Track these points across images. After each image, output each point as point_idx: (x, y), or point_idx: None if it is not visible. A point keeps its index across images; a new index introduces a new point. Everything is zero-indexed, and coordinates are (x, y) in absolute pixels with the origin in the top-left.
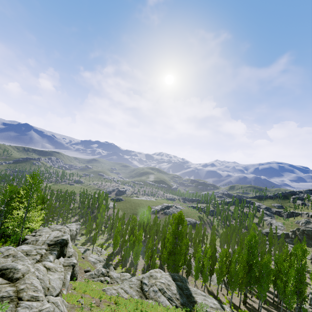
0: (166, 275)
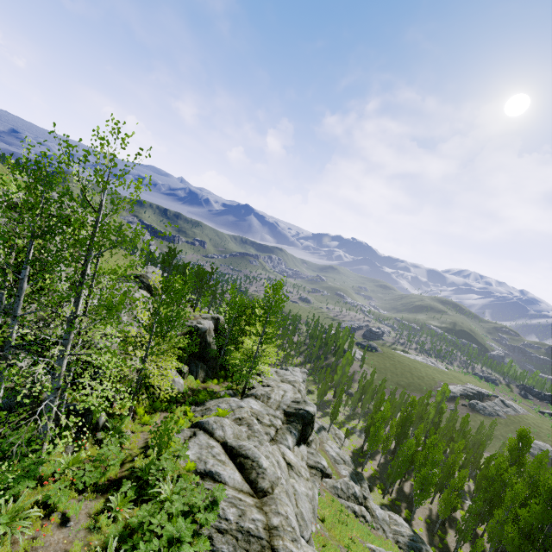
0: None
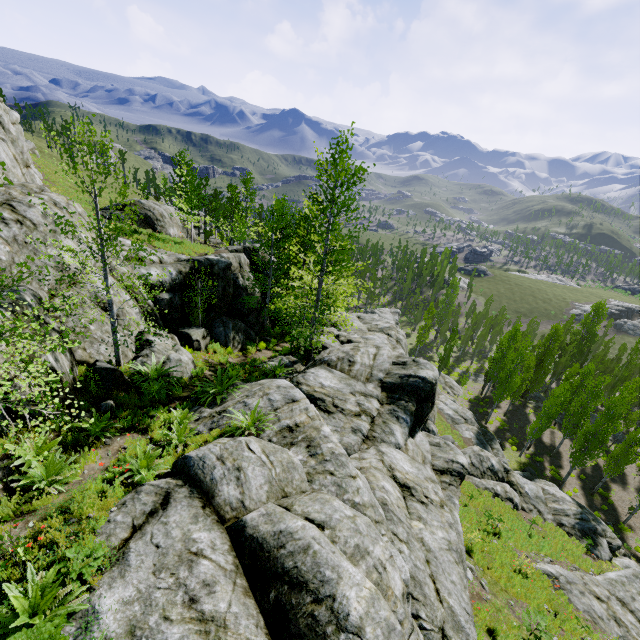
0: None
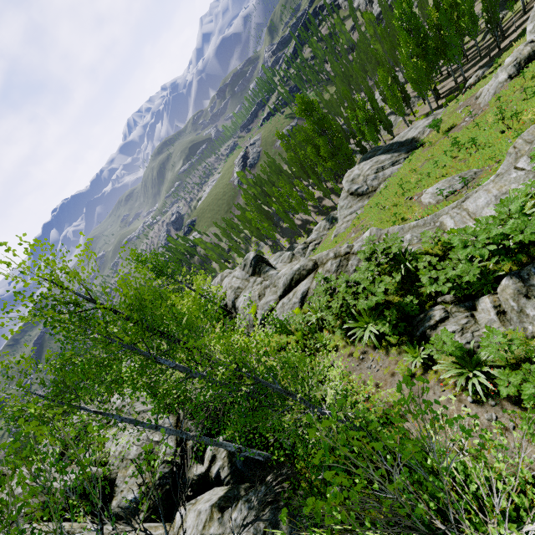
0: (362, 164)
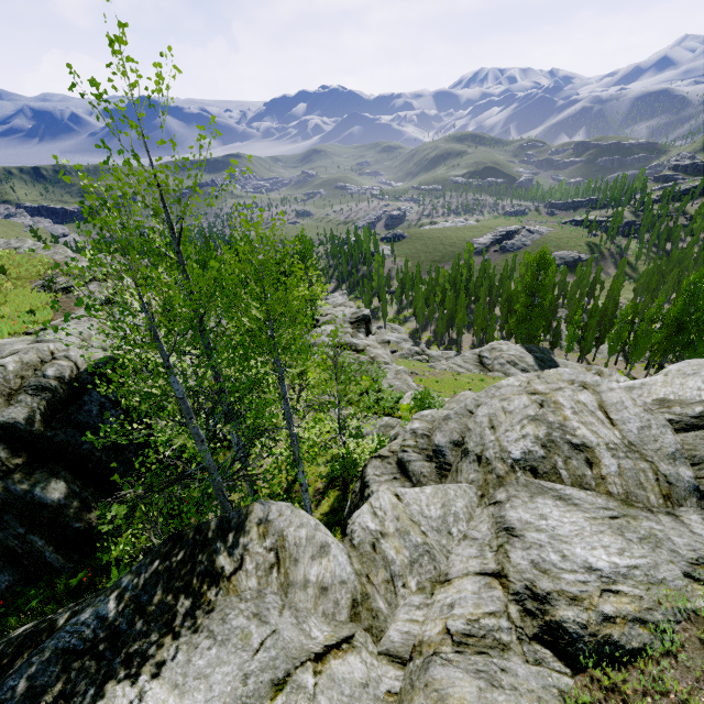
0: (517, 347)
